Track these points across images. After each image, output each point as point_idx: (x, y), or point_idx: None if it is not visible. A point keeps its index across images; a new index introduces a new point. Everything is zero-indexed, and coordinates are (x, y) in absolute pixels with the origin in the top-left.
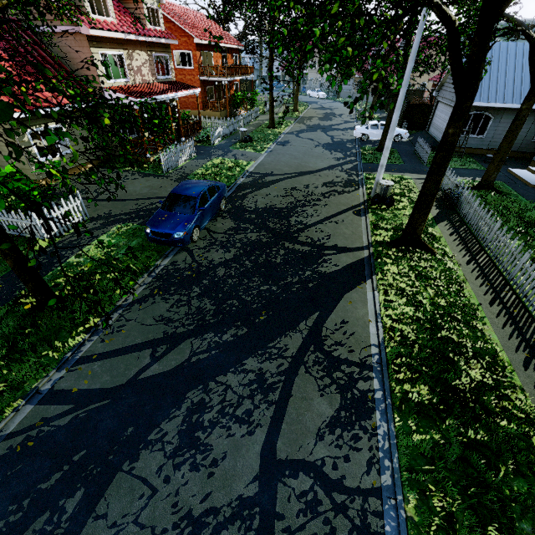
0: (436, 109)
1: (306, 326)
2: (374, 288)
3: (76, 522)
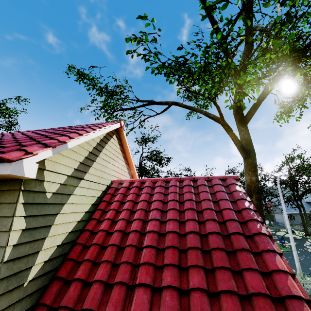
0: (274, 215)
1: (307, 241)
2: (310, 239)
3: (308, 248)
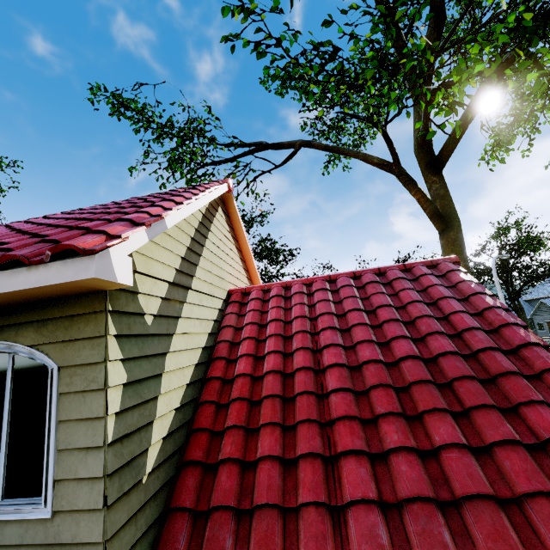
0: None
1: None
2: None
3: None
